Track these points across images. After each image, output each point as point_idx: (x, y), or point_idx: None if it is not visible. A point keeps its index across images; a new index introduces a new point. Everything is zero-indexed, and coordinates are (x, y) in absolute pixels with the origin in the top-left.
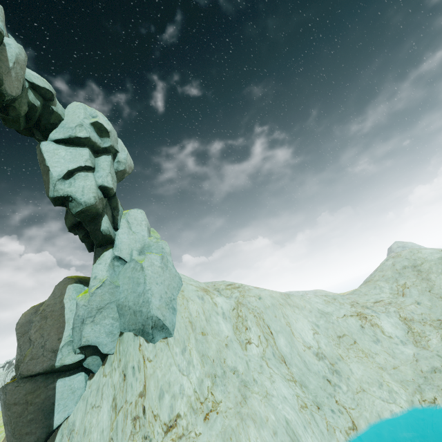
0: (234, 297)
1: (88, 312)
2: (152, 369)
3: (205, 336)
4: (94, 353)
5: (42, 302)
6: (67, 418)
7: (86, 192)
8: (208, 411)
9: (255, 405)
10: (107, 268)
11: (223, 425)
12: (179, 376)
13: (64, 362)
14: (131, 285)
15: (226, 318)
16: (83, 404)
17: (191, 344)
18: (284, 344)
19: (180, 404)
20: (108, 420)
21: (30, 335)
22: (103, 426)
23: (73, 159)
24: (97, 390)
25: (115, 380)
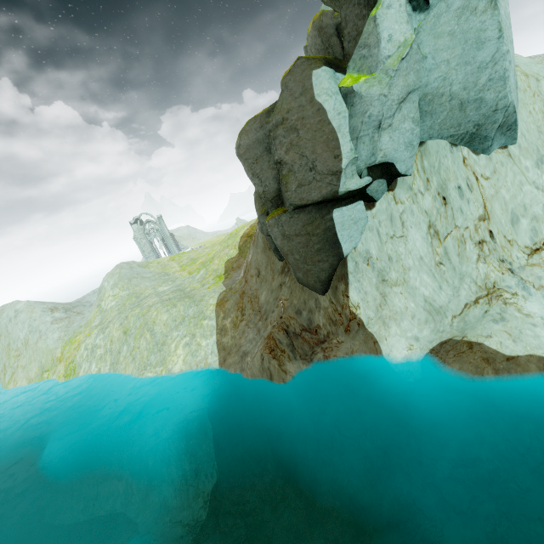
0: None
1: (387, 108)
2: (492, 188)
3: None
4: (382, 175)
5: (264, 111)
6: (354, 248)
7: None
8: None
9: None
10: (405, 17)
11: None
12: (538, 195)
13: (349, 187)
14: (459, 50)
15: None
16: (373, 234)
17: None
18: None
19: None
20: (427, 246)
21: (280, 158)
22: (420, 252)
23: None
24: (389, 219)
25: (426, 205)
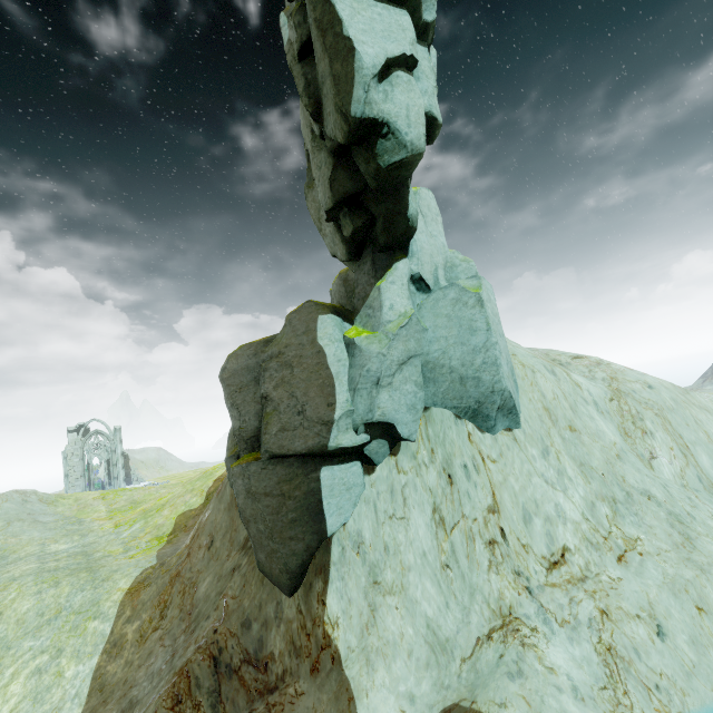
0: (600, 379)
1: (386, 367)
2: (500, 473)
3: (577, 435)
4: (383, 435)
5: (263, 340)
6: (343, 524)
7: (413, 120)
8: (620, 549)
9: (712, 553)
10: (407, 294)
11: (664, 574)
12: (549, 490)
13: (341, 442)
14: (455, 331)
15: (603, 411)
16: (369, 508)
17: (556, 445)
18: (710, 467)
19: (564, 532)
20: (431, 538)
21: (267, 392)
22: (423, 545)
23: (387, 33)
24: (389, 492)
25: (430, 481)
